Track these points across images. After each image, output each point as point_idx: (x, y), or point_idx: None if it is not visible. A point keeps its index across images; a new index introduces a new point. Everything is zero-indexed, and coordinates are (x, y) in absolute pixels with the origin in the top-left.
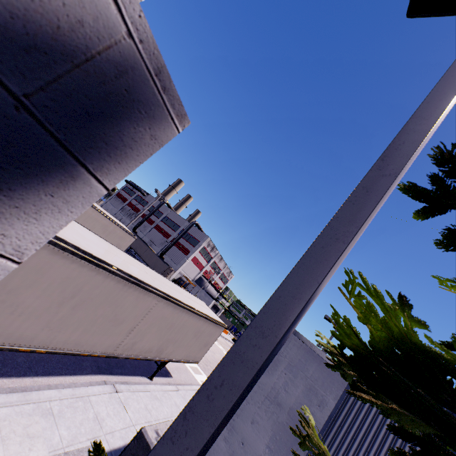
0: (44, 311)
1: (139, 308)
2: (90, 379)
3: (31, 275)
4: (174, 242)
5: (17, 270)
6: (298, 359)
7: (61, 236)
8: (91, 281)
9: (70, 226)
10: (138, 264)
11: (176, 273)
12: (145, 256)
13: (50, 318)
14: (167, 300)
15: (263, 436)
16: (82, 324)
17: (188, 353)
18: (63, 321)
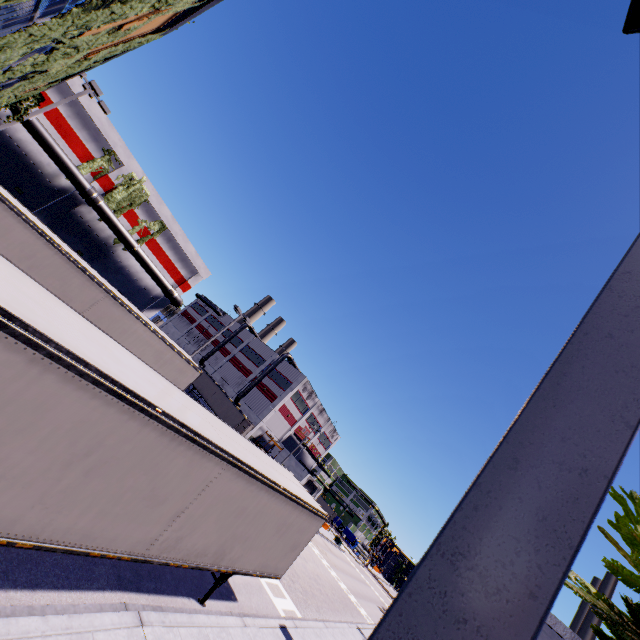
0: (39, 476)
1: (192, 480)
2: (101, 598)
3: (25, 414)
4: (256, 382)
5: (3, 404)
6: None
7: (81, 355)
8: (120, 429)
9: (101, 344)
10: (198, 409)
11: (255, 429)
12: (213, 401)
13: (47, 487)
14: (238, 468)
15: None
16: (98, 501)
17: (265, 559)
18: (68, 495)
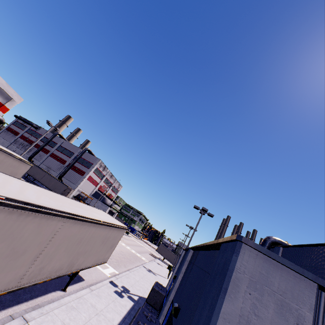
0: None
1: (42, 234)
2: None
3: None
4: (71, 166)
5: None
6: (259, 272)
7: None
8: None
9: None
10: (36, 189)
11: (75, 191)
12: (44, 181)
13: None
14: (74, 219)
15: None
16: None
17: (97, 257)
18: None
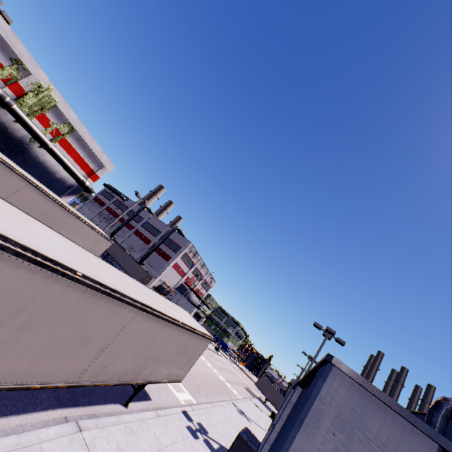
0: None
1: (111, 324)
2: (45, 416)
3: None
4: (155, 248)
5: None
6: (351, 408)
7: None
8: (45, 291)
9: (21, 221)
10: (112, 270)
11: (156, 281)
12: (123, 263)
13: None
14: (147, 312)
15: None
16: (32, 349)
17: (170, 371)
18: (4, 347)
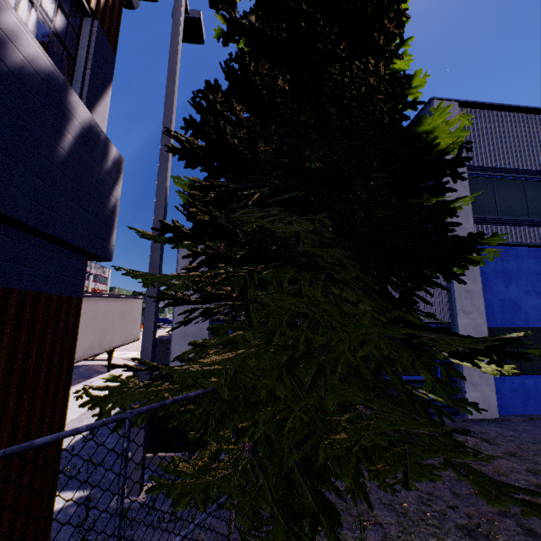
0: None
1: None
2: None
3: None
4: None
5: None
6: None
7: None
8: None
9: None
10: None
11: None
12: None
13: None
14: None
15: None
16: None
17: (125, 335)
18: None
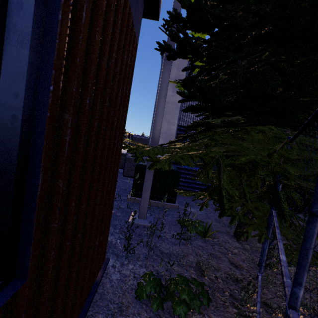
0: None
1: None
2: None
3: None
4: None
5: None
6: None
7: None
8: None
9: None
10: None
11: None
12: None
13: None
14: None
15: (170, 90)
16: None
17: None
18: None
